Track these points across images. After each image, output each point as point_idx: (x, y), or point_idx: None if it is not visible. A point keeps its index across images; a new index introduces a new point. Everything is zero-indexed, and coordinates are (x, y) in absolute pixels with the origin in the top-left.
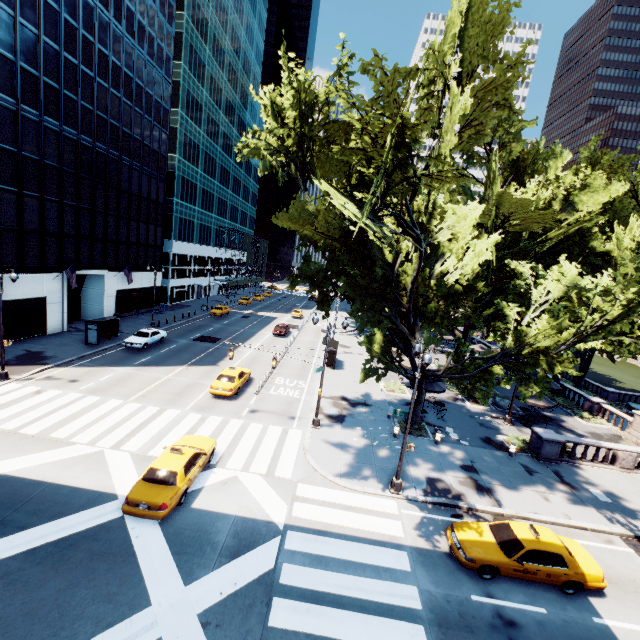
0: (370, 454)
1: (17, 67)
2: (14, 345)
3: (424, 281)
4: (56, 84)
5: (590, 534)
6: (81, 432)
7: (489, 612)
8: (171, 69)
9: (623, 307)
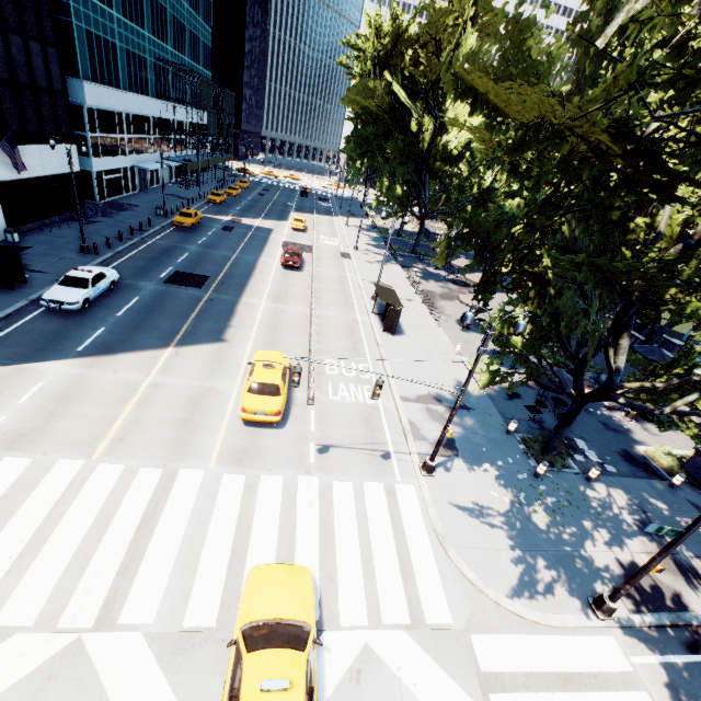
0: (527, 525)
1: None
2: None
3: None
4: None
5: None
6: (12, 586)
7: None
8: None
9: None
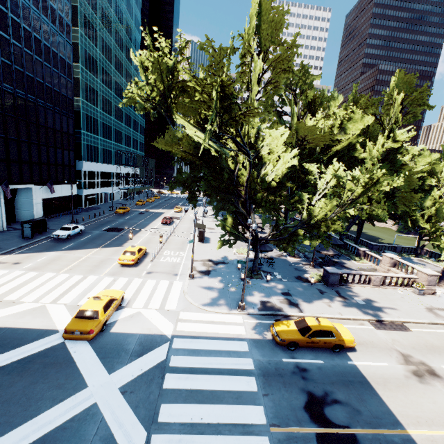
0: (226, 291)
1: None
2: None
3: (253, 180)
4: None
5: (352, 321)
6: (27, 295)
7: (292, 366)
8: (71, 34)
9: (362, 189)
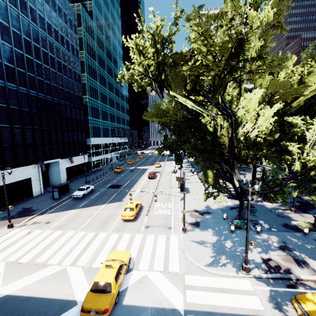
0: (221, 246)
1: (3, 64)
2: (17, 206)
3: (236, 139)
4: (23, 70)
5: None
6: (53, 256)
7: None
8: (79, 55)
9: None
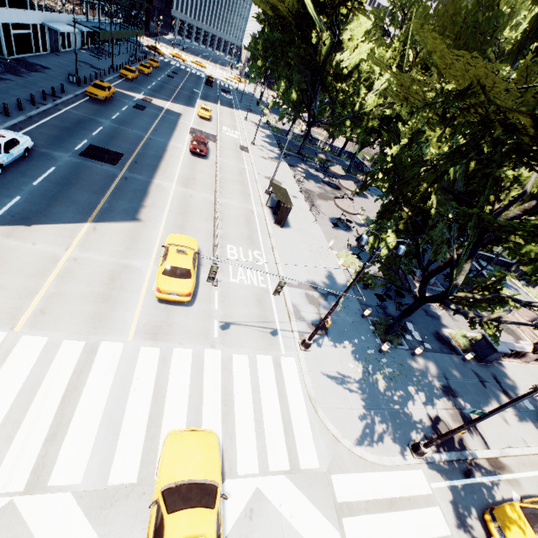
0: (372, 390)
1: None
2: None
3: None
4: None
5: None
6: None
7: None
8: None
9: None
